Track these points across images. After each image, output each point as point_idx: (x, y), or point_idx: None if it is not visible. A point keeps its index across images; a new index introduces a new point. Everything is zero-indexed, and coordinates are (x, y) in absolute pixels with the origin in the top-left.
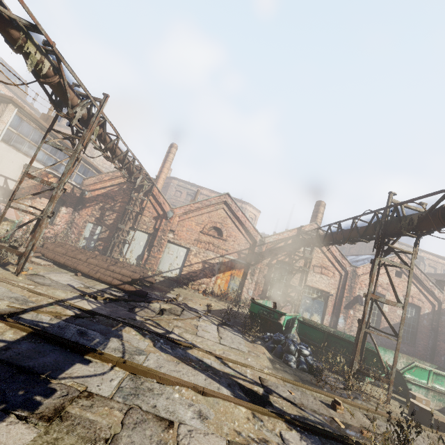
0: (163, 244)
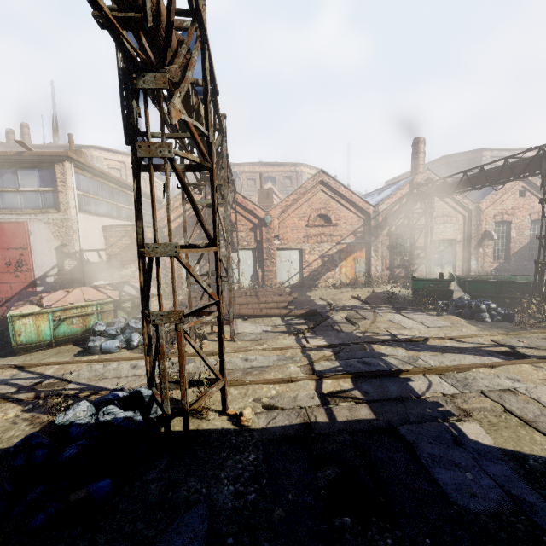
0: (274, 254)
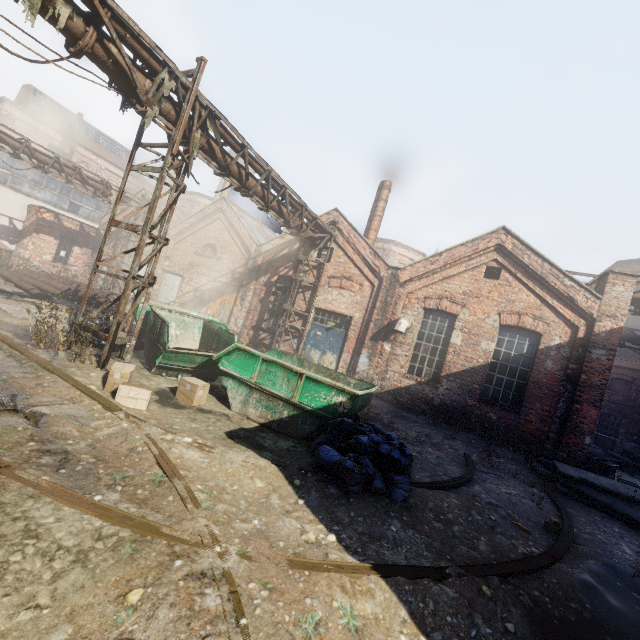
0: (157, 273)
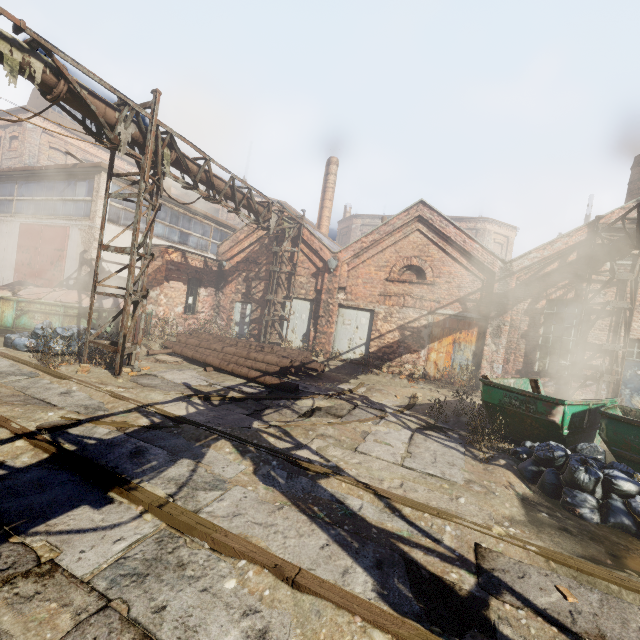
0: (332, 311)
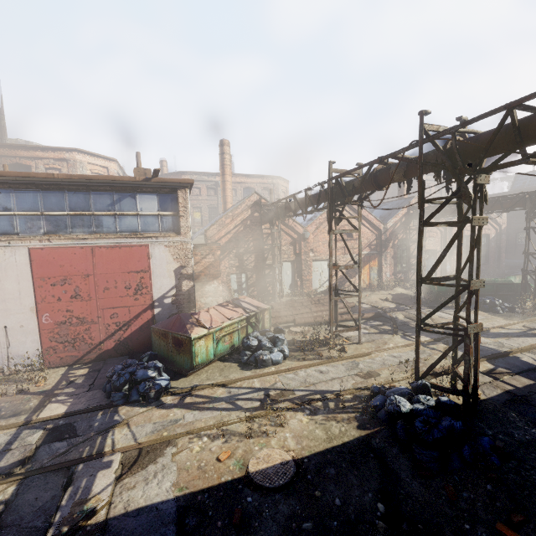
0: (310, 265)
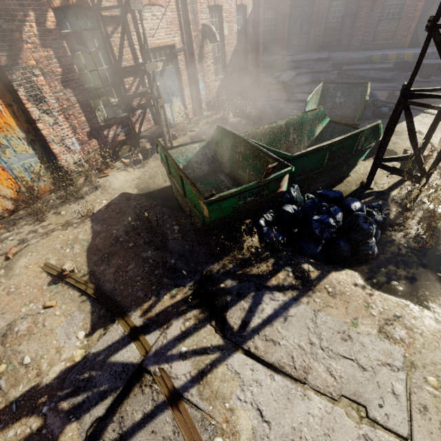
0: None
